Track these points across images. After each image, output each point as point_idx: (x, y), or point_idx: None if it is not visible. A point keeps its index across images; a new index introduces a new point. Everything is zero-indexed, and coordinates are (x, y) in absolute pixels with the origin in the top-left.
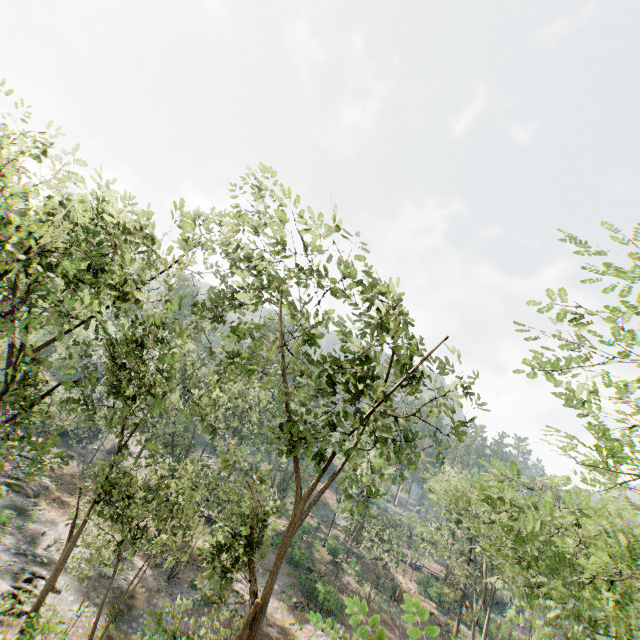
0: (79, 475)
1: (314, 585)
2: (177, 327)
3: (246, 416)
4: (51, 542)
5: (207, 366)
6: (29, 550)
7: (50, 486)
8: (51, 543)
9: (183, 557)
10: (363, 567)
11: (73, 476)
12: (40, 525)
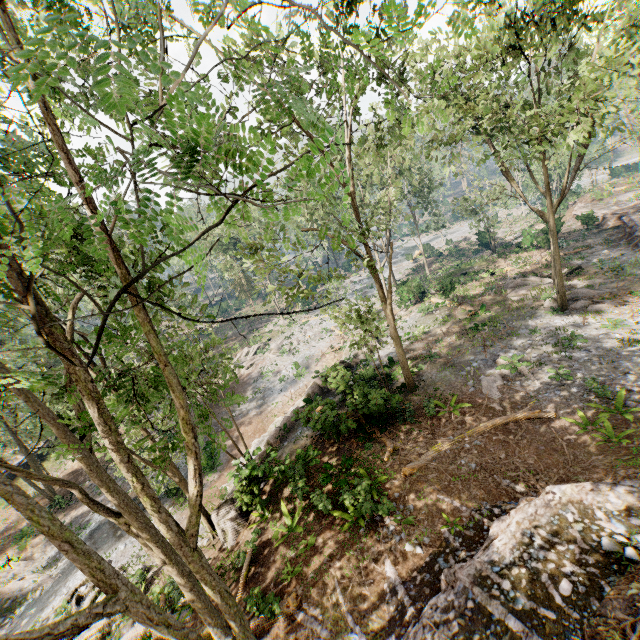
0: None
1: None
2: None
3: None
4: None
5: None
6: None
7: None
8: None
9: None
10: None
11: None
12: None
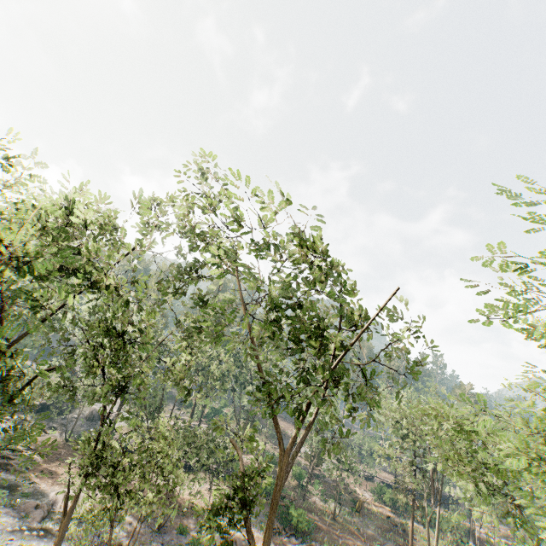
0: (63, 444)
1: (287, 511)
2: (146, 305)
3: (210, 371)
4: (44, 513)
5: (174, 334)
6: (24, 525)
7: (37, 459)
8: (44, 514)
9: (174, 513)
10: (325, 486)
11: (57, 446)
12: (32, 498)
